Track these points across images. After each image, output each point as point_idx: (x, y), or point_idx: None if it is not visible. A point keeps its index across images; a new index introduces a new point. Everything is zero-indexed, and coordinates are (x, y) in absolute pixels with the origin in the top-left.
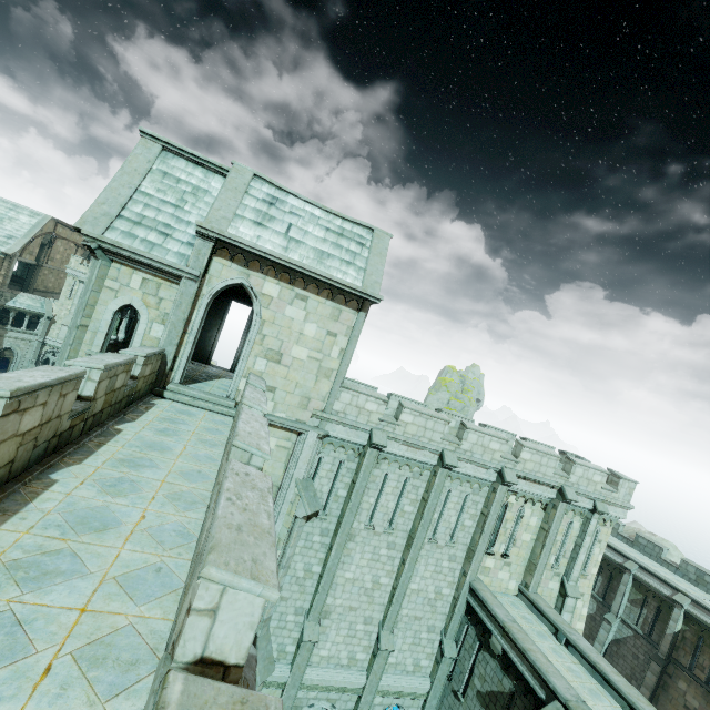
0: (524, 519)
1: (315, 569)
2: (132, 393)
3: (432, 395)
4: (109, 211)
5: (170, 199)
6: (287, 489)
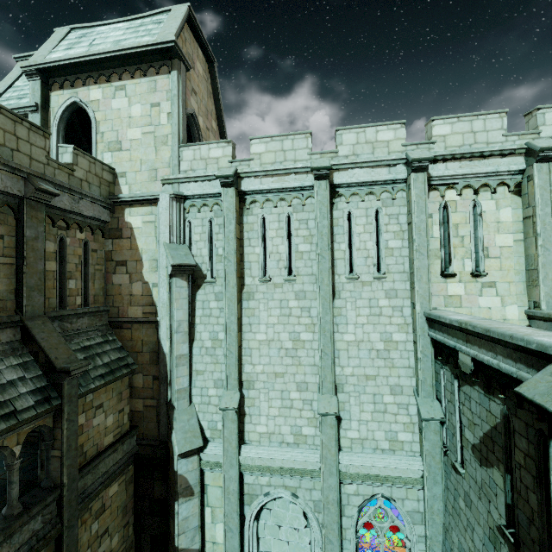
0: (486, 217)
1: (222, 337)
2: None
3: None
4: None
5: None
6: (160, 256)
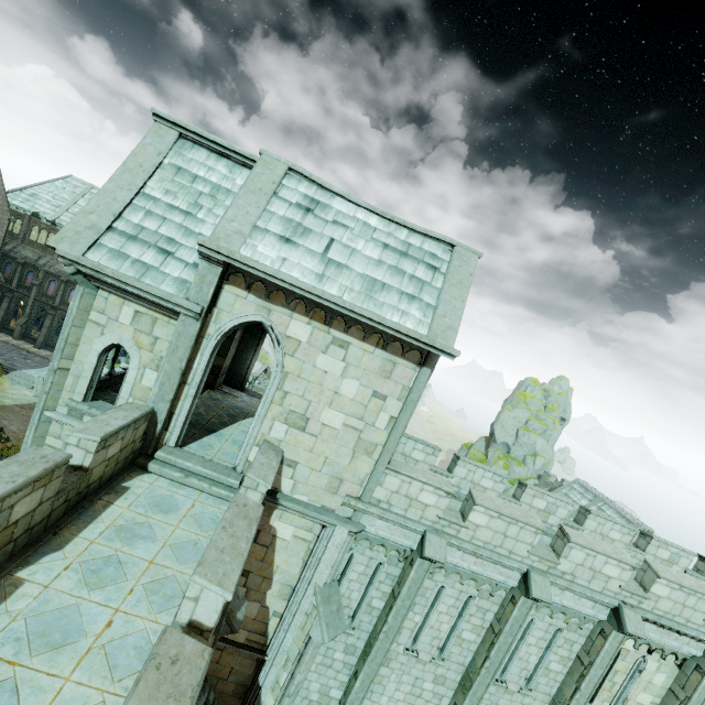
0: (643, 674)
1: (334, 694)
2: (79, 491)
3: (507, 411)
4: (97, 222)
5: (180, 203)
6: (303, 596)
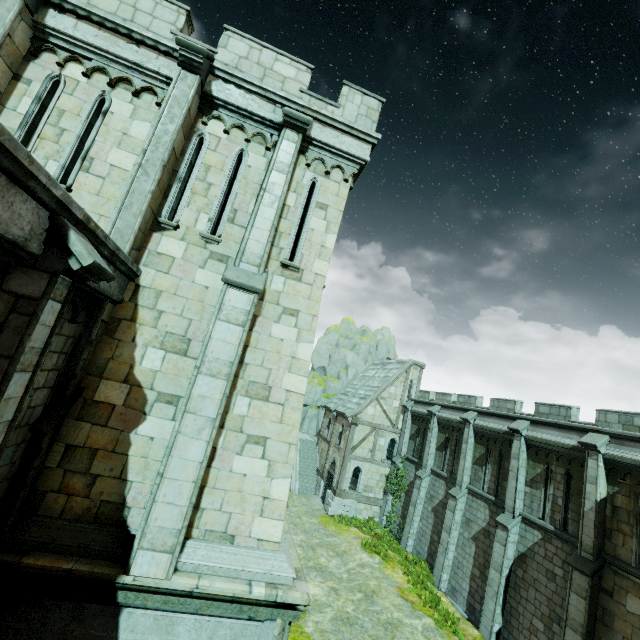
0: (113, 121)
1: None
2: None
3: (321, 339)
4: None
5: None
6: None
